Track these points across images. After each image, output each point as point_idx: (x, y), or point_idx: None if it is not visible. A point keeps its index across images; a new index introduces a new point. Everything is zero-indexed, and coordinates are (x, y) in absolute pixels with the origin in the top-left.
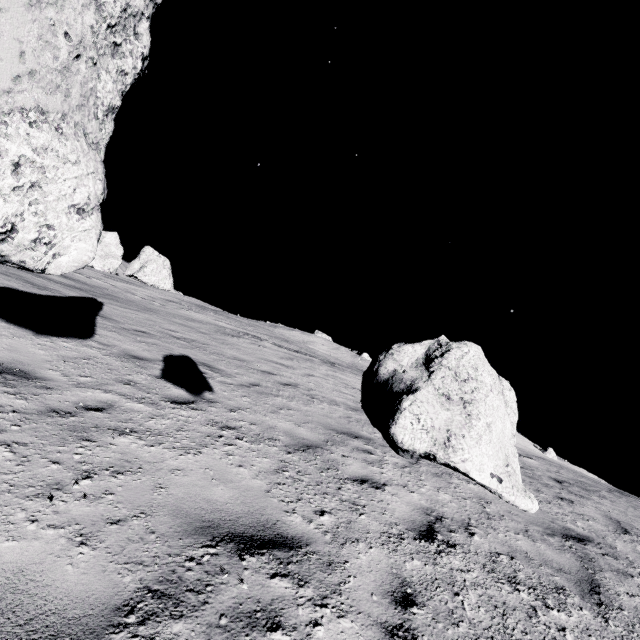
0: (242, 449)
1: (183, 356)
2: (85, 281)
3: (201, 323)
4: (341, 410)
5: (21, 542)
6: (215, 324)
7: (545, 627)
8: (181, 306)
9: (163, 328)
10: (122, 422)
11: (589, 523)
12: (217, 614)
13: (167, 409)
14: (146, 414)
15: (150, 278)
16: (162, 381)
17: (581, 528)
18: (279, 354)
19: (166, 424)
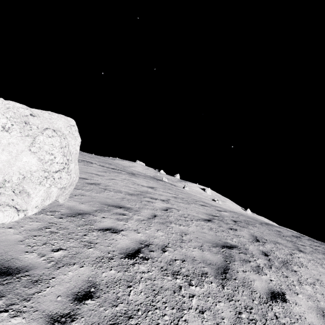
0: (22, 218)
1: None
2: None
3: None
4: (121, 195)
5: None
6: None
7: (181, 297)
8: None
9: None
10: None
11: (240, 239)
12: None
13: None
14: None
15: None
16: None
17: (234, 241)
18: (99, 170)
19: None
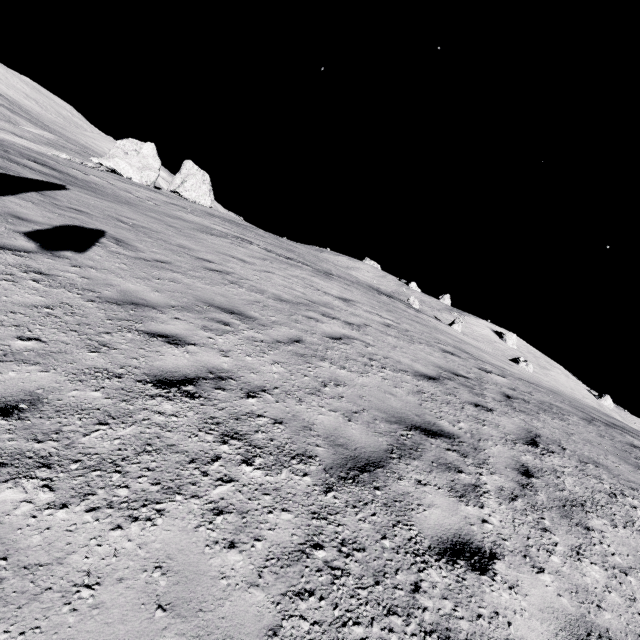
0: (20, 286)
1: (96, 230)
2: (76, 175)
3: (185, 221)
4: (258, 297)
5: None
6: (206, 226)
7: (199, 473)
8: (182, 209)
9: (118, 215)
10: None
11: (481, 427)
12: None
13: None
14: None
15: (190, 194)
16: (17, 235)
17: (457, 427)
18: (254, 254)
19: None
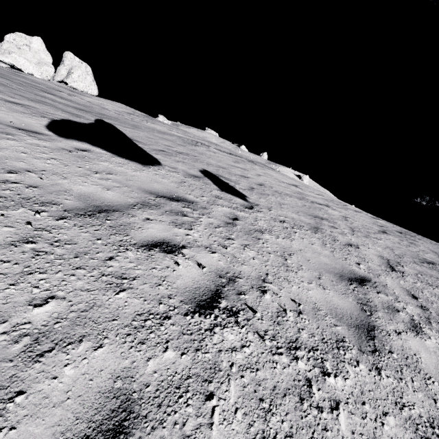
0: (301, 234)
1: (205, 170)
2: (74, 100)
3: (169, 135)
4: (297, 200)
5: (311, 291)
6: (174, 134)
7: None
8: (140, 118)
9: (163, 144)
10: (252, 226)
11: (429, 255)
12: (382, 309)
13: (252, 214)
14: (251, 219)
15: (78, 84)
16: (225, 193)
17: (428, 258)
18: (229, 159)
19: (264, 224)
